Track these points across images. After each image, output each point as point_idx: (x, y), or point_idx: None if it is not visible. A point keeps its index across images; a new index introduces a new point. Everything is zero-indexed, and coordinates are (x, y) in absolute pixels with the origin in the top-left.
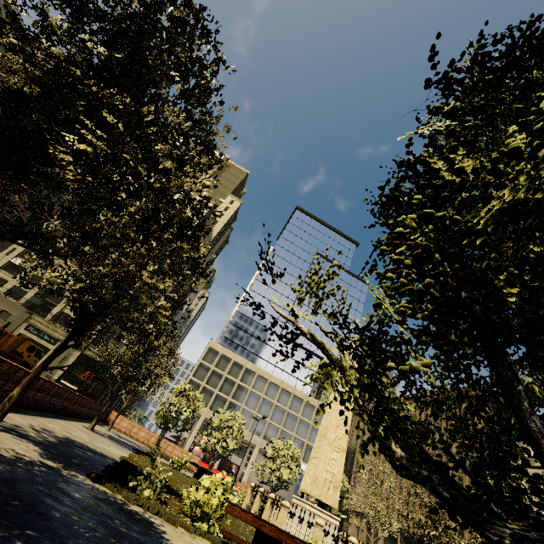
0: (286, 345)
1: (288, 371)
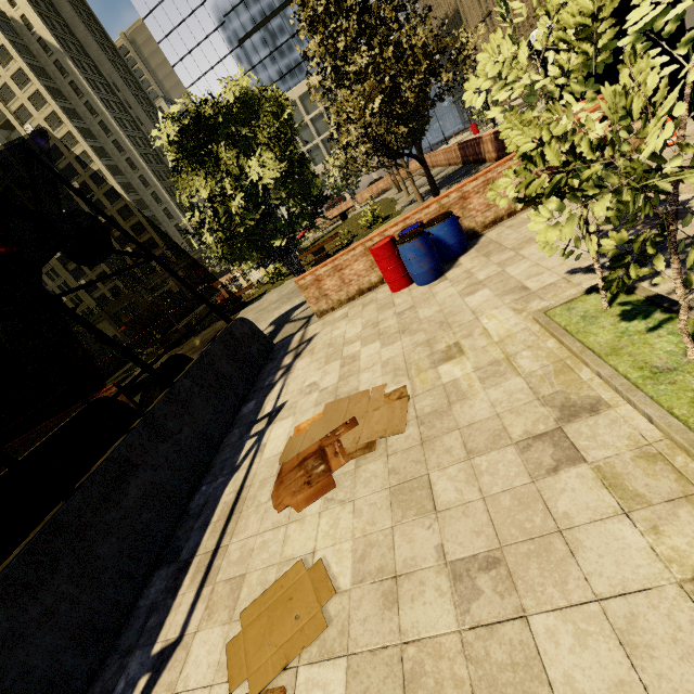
0: (256, 46)
1: (289, 69)
